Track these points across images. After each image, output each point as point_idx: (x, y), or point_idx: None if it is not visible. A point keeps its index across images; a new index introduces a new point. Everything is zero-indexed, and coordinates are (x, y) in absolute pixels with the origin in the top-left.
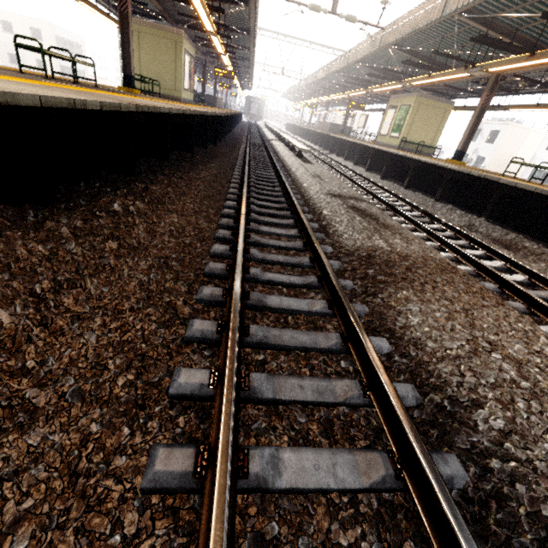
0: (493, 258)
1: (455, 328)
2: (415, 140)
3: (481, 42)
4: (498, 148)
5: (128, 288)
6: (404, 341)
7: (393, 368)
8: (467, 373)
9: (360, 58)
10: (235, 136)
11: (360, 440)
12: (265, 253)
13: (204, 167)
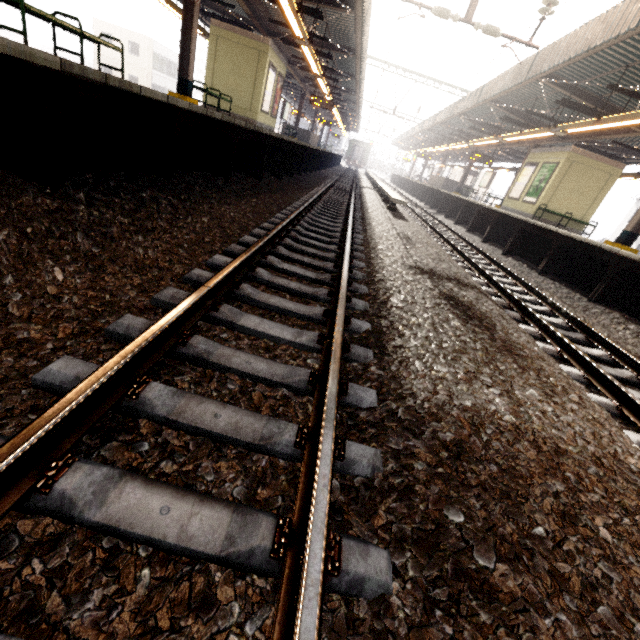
0: None
1: None
2: (559, 210)
3: None
4: None
5: None
6: None
7: None
8: None
9: (495, 95)
10: (319, 177)
11: None
12: (193, 397)
13: (236, 201)
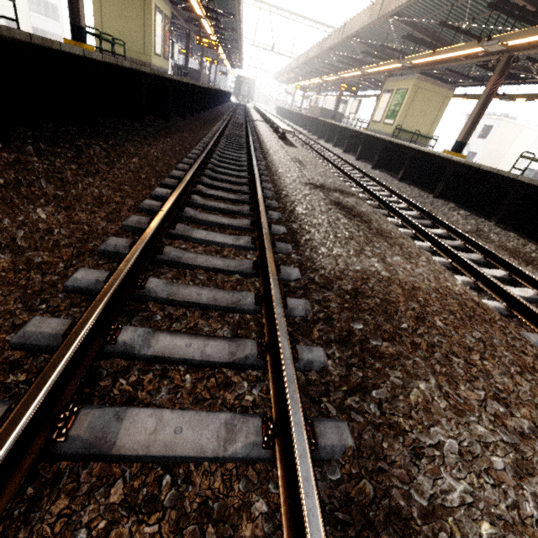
0: (520, 282)
1: None
2: (411, 129)
3: (500, 9)
4: (490, 144)
5: None
6: None
7: None
8: None
9: (355, 31)
10: (215, 114)
11: None
12: (179, 285)
13: (154, 141)
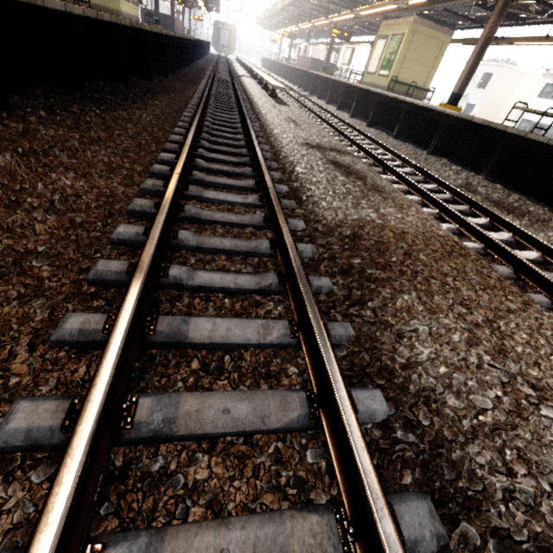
0: (499, 227)
1: (483, 361)
2: (407, 80)
3: None
4: (489, 94)
5: None
6: (410, 394)
7: (394, 457)
8: (519, 469)
9: None
10: (197, 69)
11: None
12: (204, 236)
13: (142, 104)
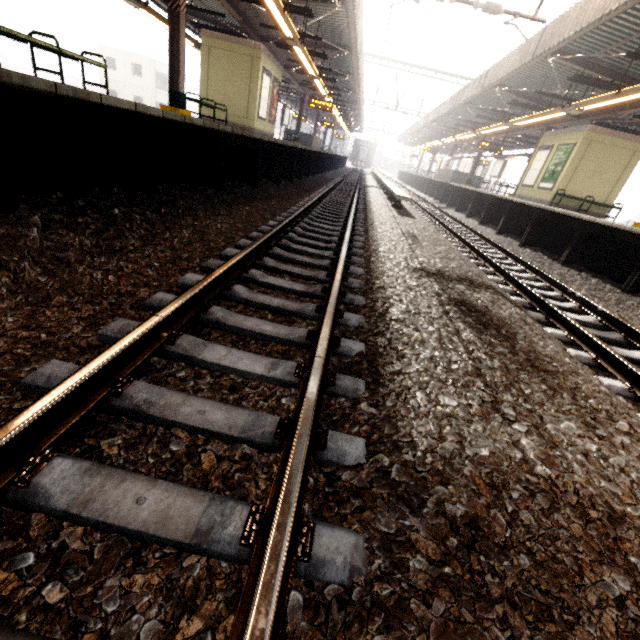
0: None
1: None
2: (579, 194)
3: None
4: None
5: None
6: None
7: None
8: None
9: (501, 78)
10: (322, 179)
11: None
12: (113, 473)
13: (226, 210)
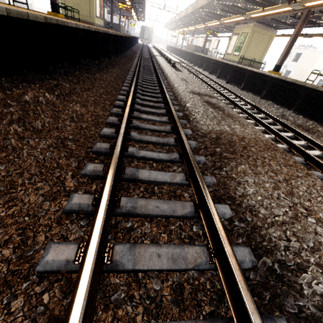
0: (299, 138)
1: (280, 196)
2: (249, 58)
3: None
4: (300, 65)
5: (24, 165)
6: (242, 207)
7: (233, 232)
8: (292, 238)
9: None
10: (132, 52)
11: (206, 305)
12: (142, 135)
13: (107, 71)
